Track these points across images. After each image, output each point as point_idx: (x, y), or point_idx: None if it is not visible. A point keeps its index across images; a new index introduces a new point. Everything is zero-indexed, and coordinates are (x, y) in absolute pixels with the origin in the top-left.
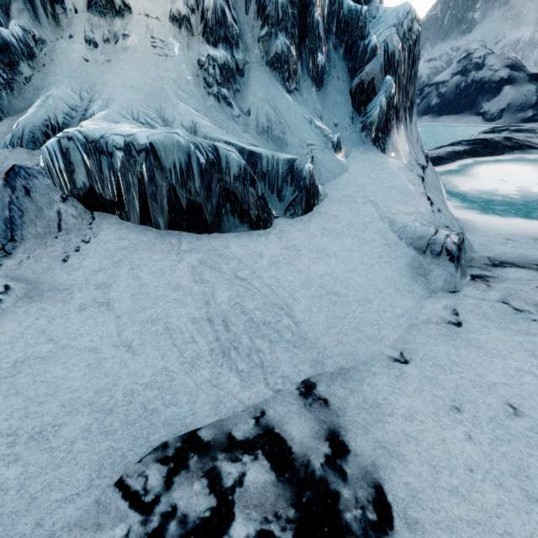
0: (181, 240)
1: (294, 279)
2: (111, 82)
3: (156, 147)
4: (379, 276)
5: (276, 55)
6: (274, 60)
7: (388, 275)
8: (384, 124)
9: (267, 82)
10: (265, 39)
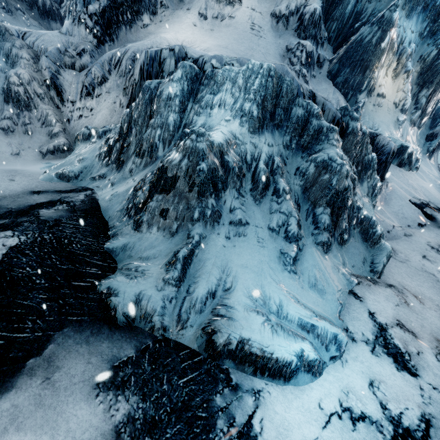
0: (397, 168)
1: (420, 185)
2: (377, 119)
3: (408, 147)
4: (436, 192)
5: (414, 119)
6: (413, 120)
7: (438, 193)
8: (433, 150)
9: (408, 127)
10: (413, 113)
